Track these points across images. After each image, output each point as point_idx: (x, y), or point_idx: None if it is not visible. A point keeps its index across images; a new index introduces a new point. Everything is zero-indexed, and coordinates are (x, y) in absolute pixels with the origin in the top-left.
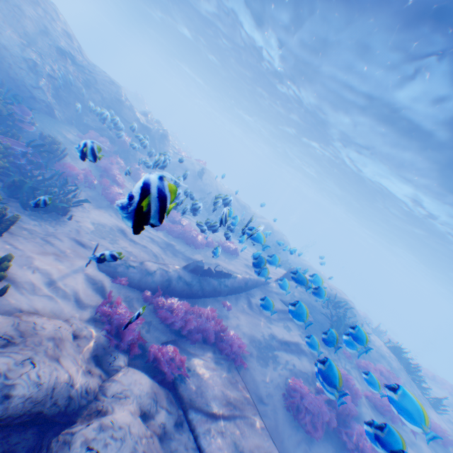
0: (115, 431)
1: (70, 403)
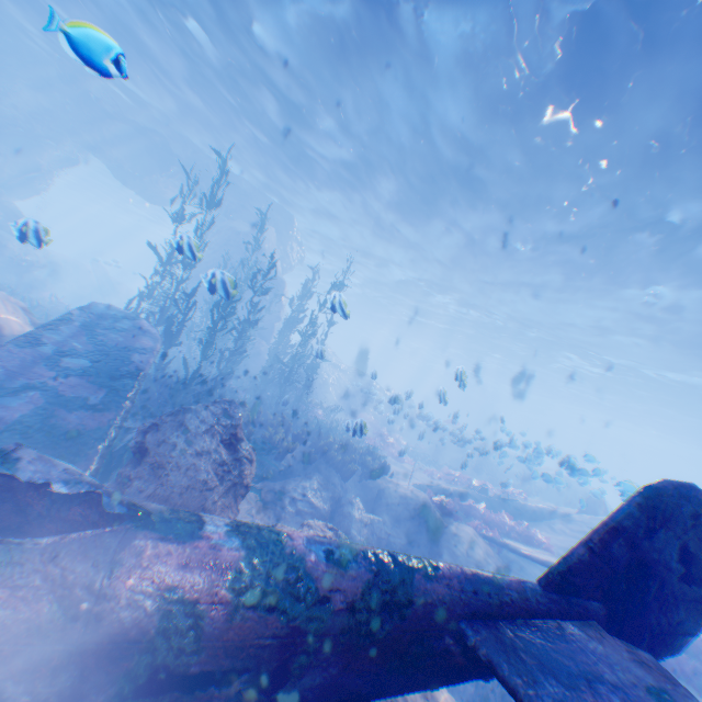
0: (465, 532)
1: (437, 522)
